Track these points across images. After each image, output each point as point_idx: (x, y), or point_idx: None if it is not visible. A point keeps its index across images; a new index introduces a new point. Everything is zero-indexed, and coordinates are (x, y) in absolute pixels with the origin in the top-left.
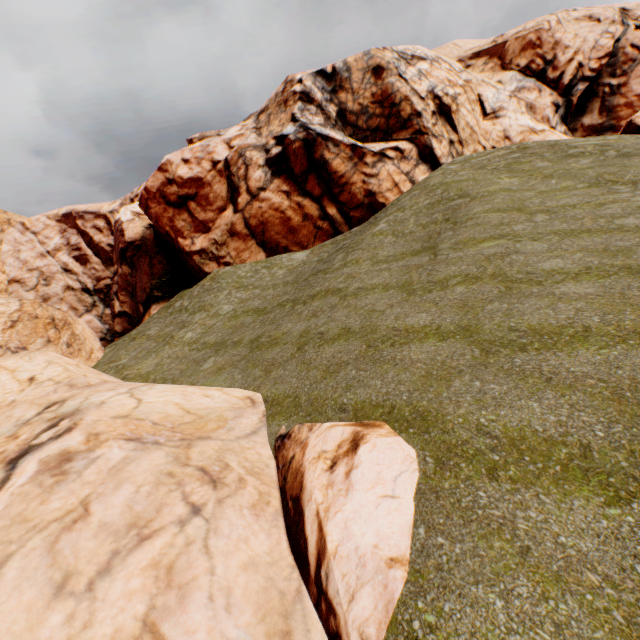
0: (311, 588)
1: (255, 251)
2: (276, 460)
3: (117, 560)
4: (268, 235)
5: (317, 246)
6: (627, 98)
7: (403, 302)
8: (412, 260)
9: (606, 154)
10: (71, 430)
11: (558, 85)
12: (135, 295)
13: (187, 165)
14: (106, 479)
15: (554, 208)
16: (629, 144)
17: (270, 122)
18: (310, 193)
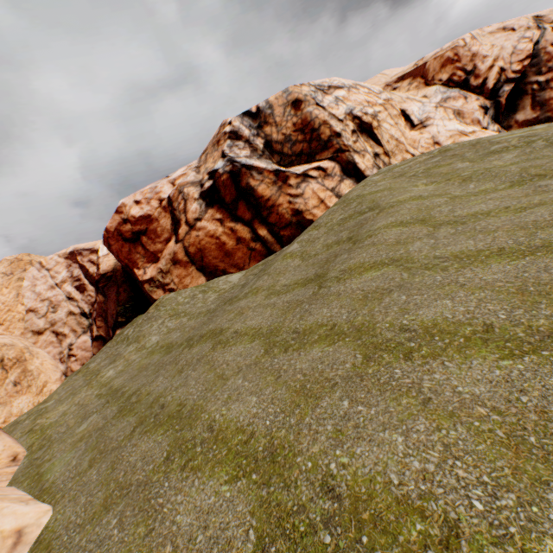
0: None
1: (196, 276)
2: None
3: None
4: (206, 260)
5: (252, 266)
6: None
7: (252, 366)
8: (298, 293)
9: (533, 145)
10: None
11: (483, 90)
12: (107, 320)
13: (138, 205)
14: None
15: (463, 217)
16: None
17: (207, 160)
18: (241, 218)
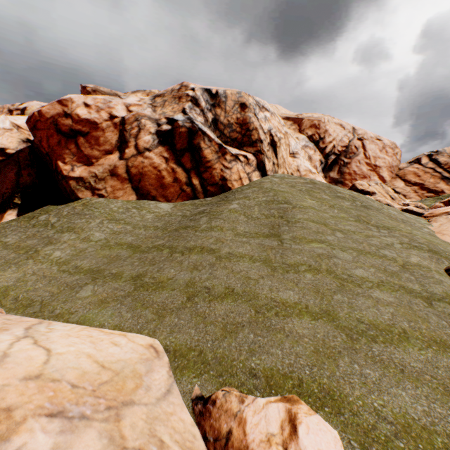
0: None
1: (129, 192)
2: (200, 428)
3: None
4: (143, 184)
5: (179, 202)
6: (349, 170)
7: (271, 276)
8: (265, 241)
9: (356, 203)
10: None
11: (323, 152)
12: None
13: (87, 108)
14: None
15: (344, 230)
16: (364, 200)
17: (165, 106)
18: (183, 164)
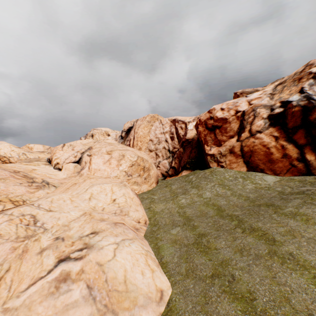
0: None
1: (240, 165)
2: None
3: None
4: (252, 158)
5: (286, 177)
6: None
7: None
8: None
9: None
10: (81, 259)
11: None
12: (180, 162)
13: (222, 111)
14: (59, 311)
15: None
16: None
17: (282, 91)
18: (295, 141)
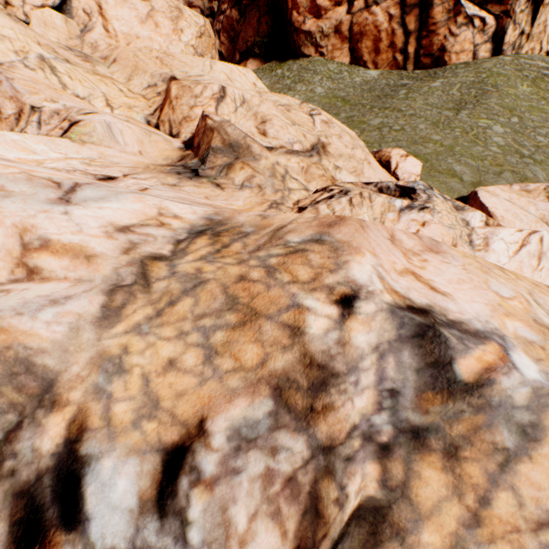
0: (391, 174)
1: (344, 54)
2: (373, 156)
3: (354, 149)
4: (359, 46)
5: (386, 72)
6: None
7: (432, 129)
8: (444, 112)
9: None
10: (321, 115)
11: None
12: (235, 42)
13: None
14: (341, 133)
15: (524, 119)
16: None
17: None
18: (405, 26)
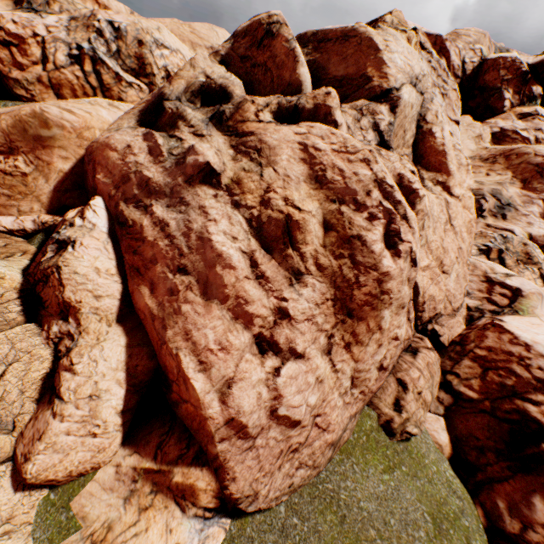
0: None
1: (53, 97)
2: None
3: None
4: (62, 92)
5: None
6: None
7: None
8: None
9: None
10: None
11: None
12: None
13: (15, 25)
14: None
15: None
16: None
17: (77, 32)
18: (91, 83)
